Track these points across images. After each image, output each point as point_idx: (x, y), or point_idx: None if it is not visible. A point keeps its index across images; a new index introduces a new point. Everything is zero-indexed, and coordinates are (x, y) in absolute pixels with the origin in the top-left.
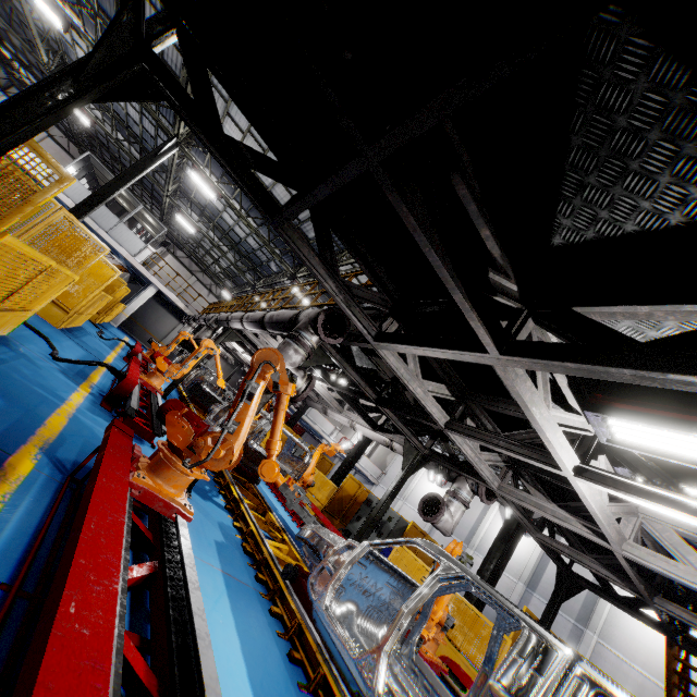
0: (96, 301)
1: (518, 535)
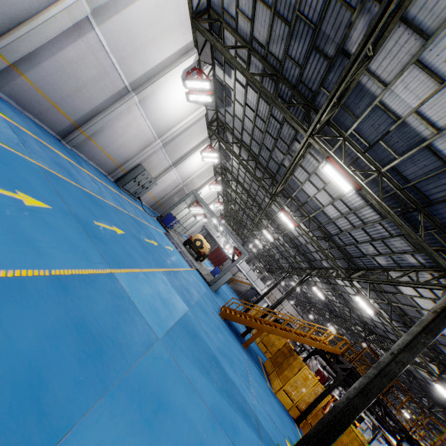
0: None
1: None
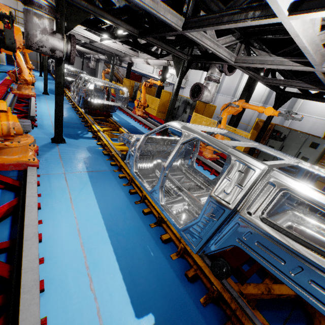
0: None
1: (255, 84)
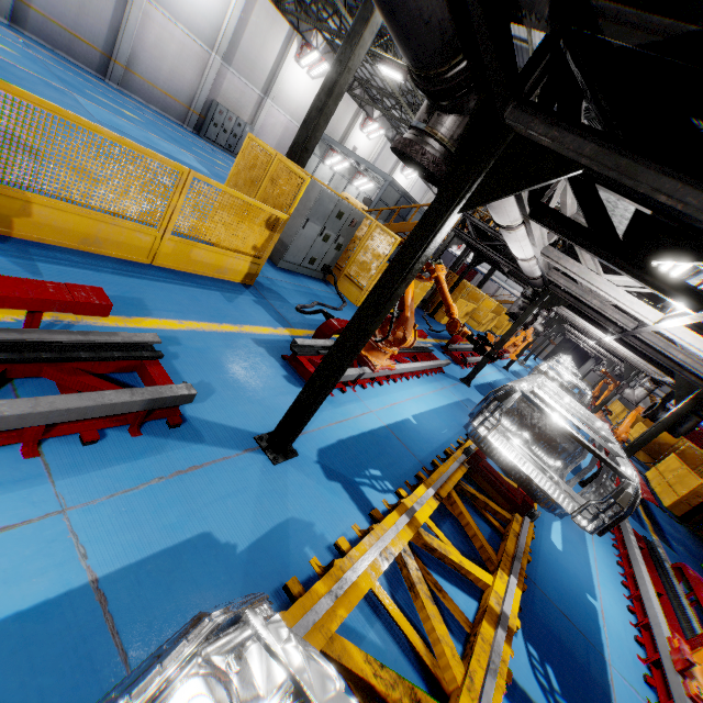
0: (490, 318)
1: None
